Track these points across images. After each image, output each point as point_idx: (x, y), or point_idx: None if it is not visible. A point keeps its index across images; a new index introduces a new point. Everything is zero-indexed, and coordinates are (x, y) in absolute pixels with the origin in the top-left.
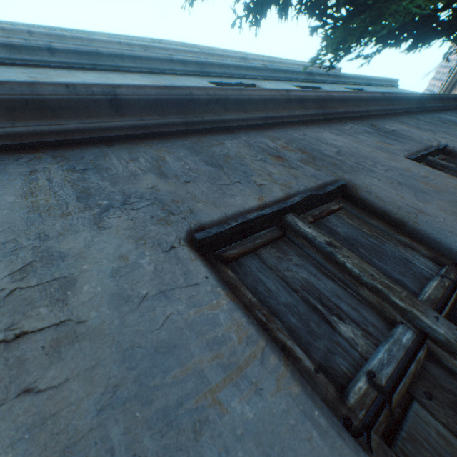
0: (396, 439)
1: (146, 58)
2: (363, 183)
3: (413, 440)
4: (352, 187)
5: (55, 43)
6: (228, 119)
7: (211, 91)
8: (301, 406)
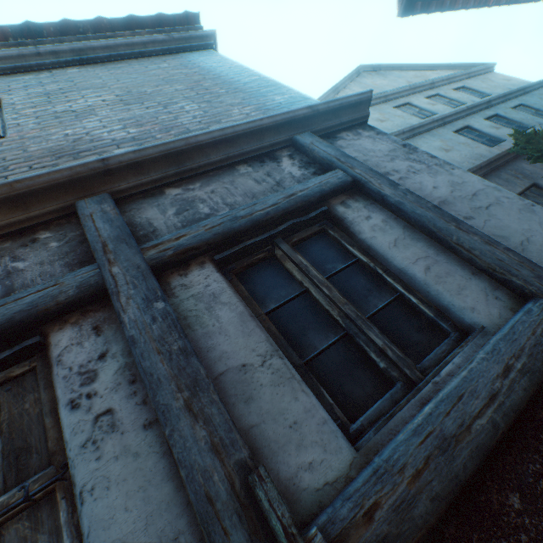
0: None
1: (425, 124)
2: (539, 183)
3: None
4: (537, 184)
5: (404, 130)
6: (497, 165)
7: (493, 158)
8: None
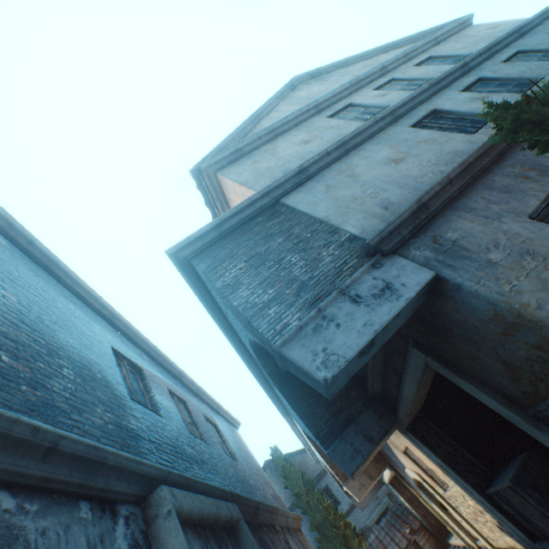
0: None
1: (364, 129)
2: None
3: None
4: None
5: (328, 149)
6: (484, 165)
7: (473, 156)
8: None
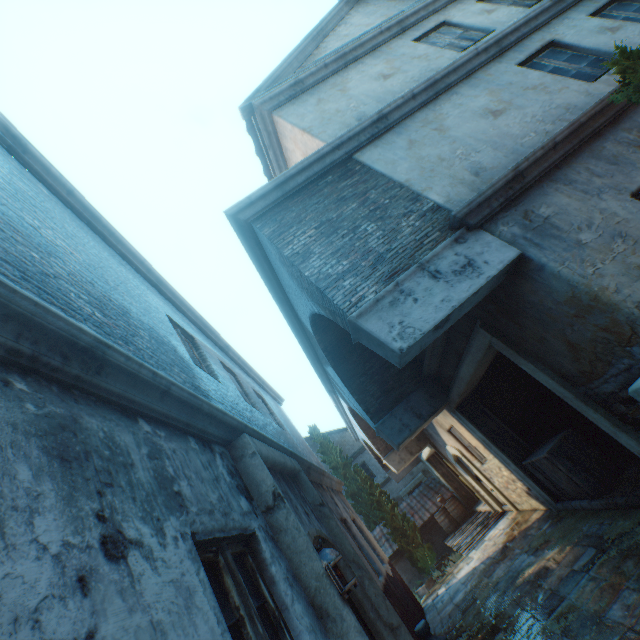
0: None
1: (461, 65)
2: None
3: None
4: None
5: (414, 91)
6: (596, 127)
7: (587, 115)
8: None
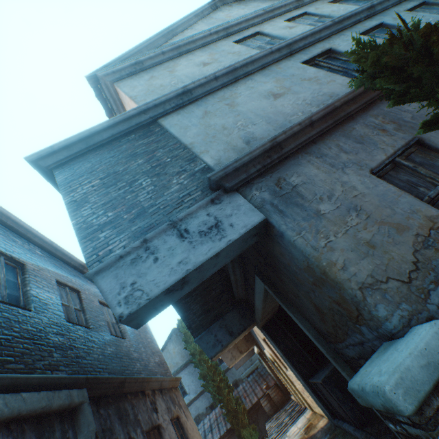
0: (434, 205)
1: (258, 58)
2: (426, 137)
3: (438, 205)
4: (421, 139)
5: (216, 73)
6: (350, 111)
7: (341, 100)
8: (414, 199)
